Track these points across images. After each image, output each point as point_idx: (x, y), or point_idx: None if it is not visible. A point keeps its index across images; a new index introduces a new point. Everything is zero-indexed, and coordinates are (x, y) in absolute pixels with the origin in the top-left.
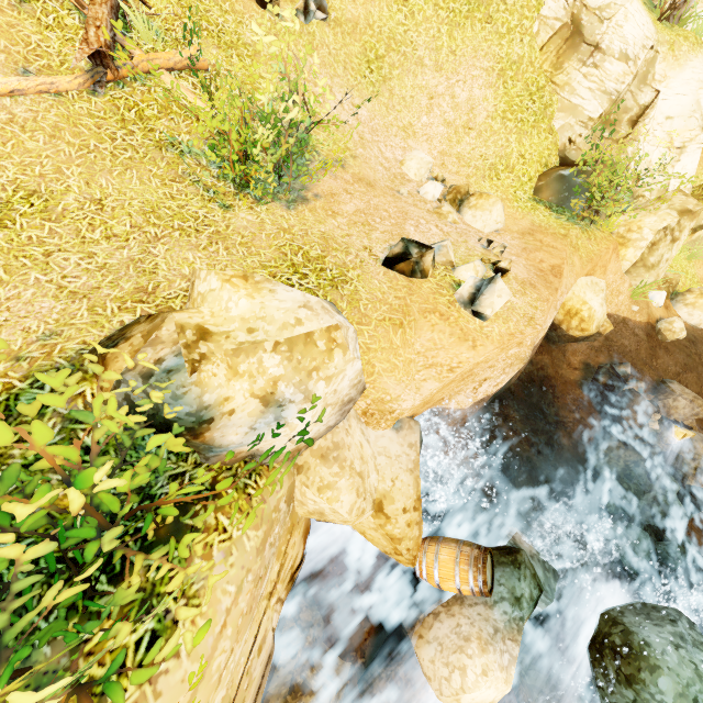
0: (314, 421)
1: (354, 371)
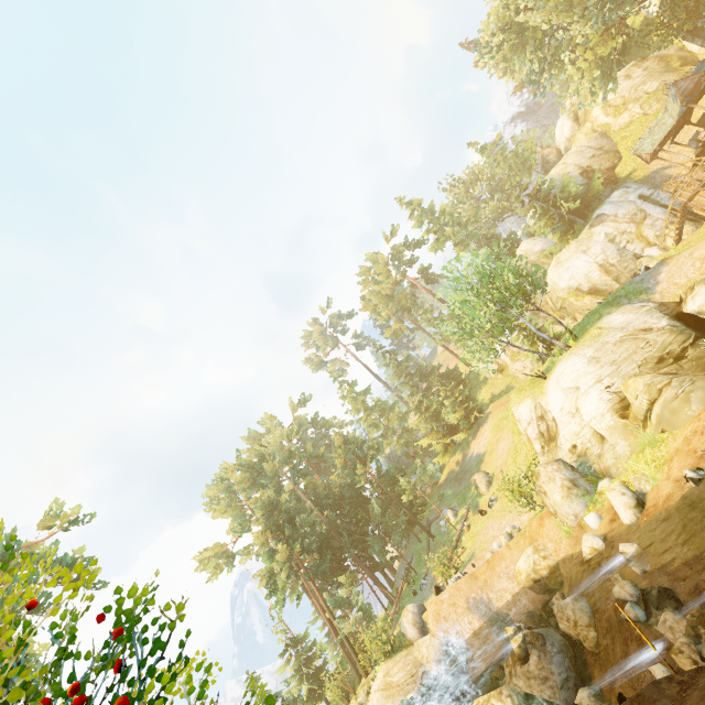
0: (408, 627)
1: (410, 615)
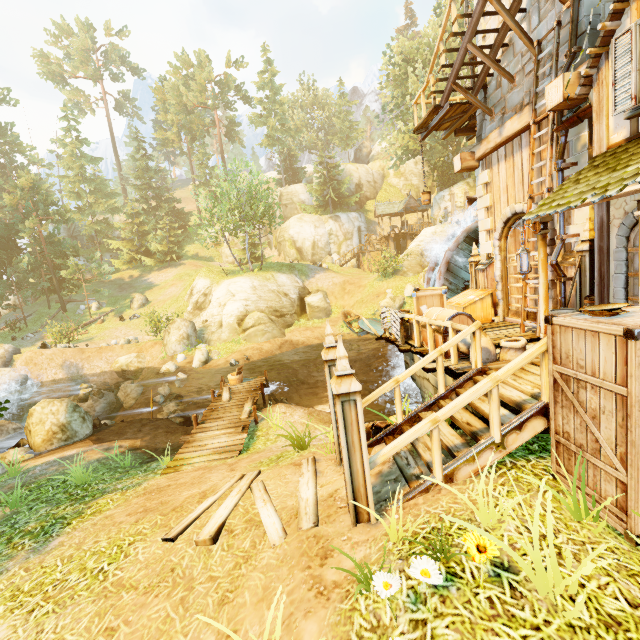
0: None
1: (2, 351)
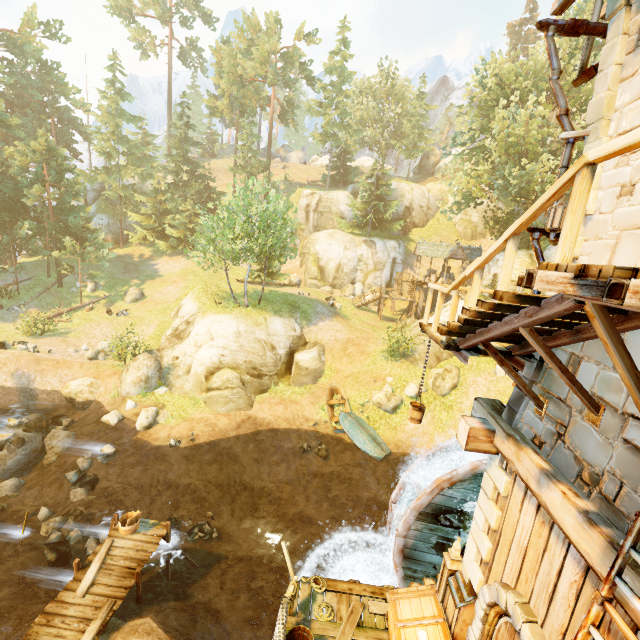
0: None
1: None
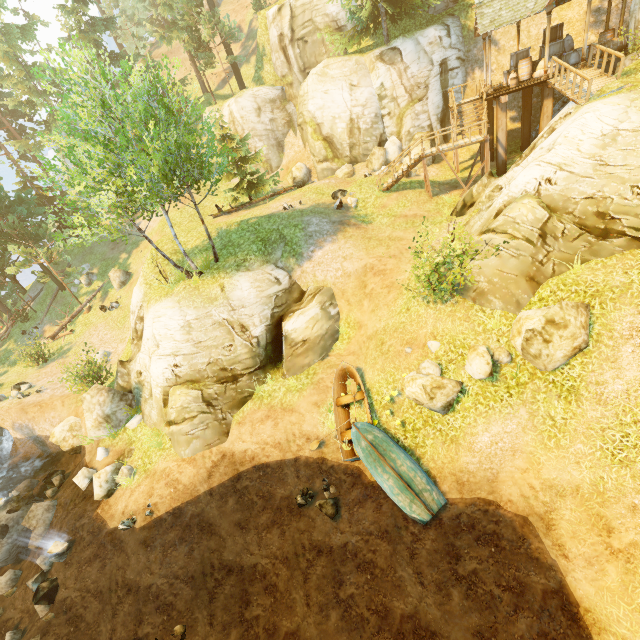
0: None
1: None
